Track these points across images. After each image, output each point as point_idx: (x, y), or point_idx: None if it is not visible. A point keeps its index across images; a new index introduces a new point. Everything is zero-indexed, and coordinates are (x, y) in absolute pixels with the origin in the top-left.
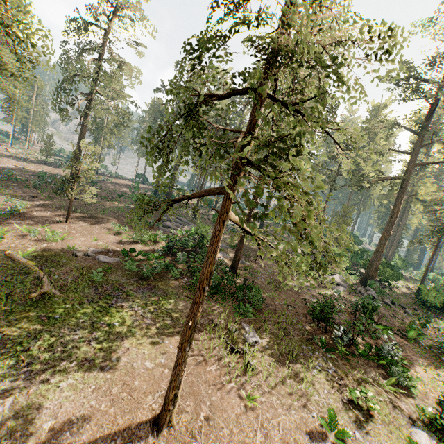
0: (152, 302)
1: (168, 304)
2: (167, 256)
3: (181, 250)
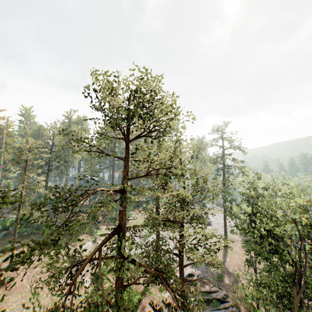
0: (1, 247)
1: (8, 245)
2: (5, 231)
3: (13, 226)
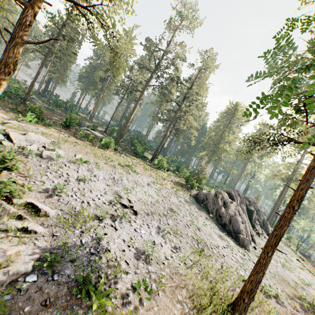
0: None
1: None
2: None
3: None
